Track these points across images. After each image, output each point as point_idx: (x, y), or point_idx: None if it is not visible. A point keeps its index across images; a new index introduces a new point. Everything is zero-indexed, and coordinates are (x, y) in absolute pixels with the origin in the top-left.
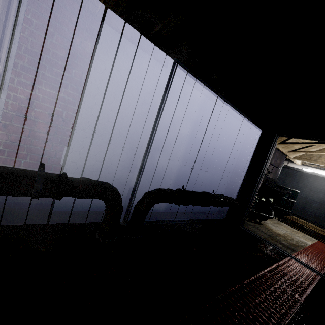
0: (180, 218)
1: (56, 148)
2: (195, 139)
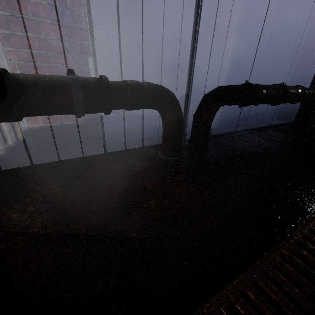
0: (240, 129)
1: (79, 61)
2: (250, 10)
